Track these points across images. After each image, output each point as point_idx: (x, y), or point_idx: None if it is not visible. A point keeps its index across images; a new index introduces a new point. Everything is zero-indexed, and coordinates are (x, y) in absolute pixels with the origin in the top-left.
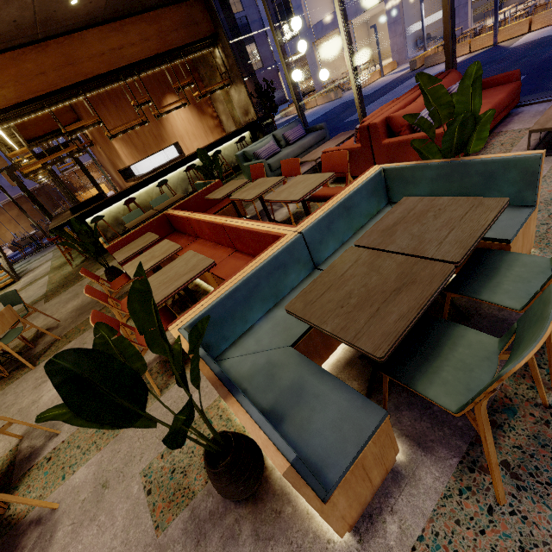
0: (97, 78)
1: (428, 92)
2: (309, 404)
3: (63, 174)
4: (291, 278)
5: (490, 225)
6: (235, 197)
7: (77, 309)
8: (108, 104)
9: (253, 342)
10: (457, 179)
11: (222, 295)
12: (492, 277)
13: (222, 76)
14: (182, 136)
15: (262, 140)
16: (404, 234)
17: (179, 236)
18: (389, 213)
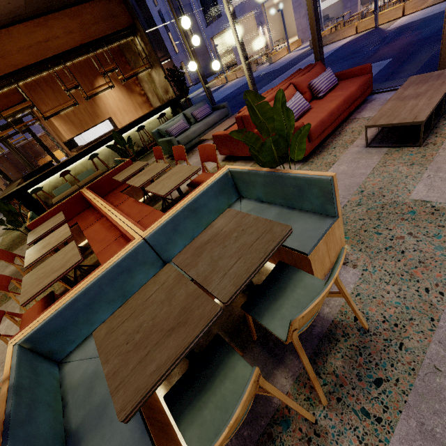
0: (26, 68)
1: (256, 107)
2: (102, 430)
3: (28, 140)
4: (138, 278)
5: (267, 257)
6: (129, 182)
7: (11, 274)
8: (45, 88)
9: (93, 346)
10: (279, 187)
11: (60, 307)
12: (278, 298)
13: (143, 60)
14: (114, 112)
15: (174, 118)
16: (208, 256)
17: (91, 212)
18: (210, 226)
